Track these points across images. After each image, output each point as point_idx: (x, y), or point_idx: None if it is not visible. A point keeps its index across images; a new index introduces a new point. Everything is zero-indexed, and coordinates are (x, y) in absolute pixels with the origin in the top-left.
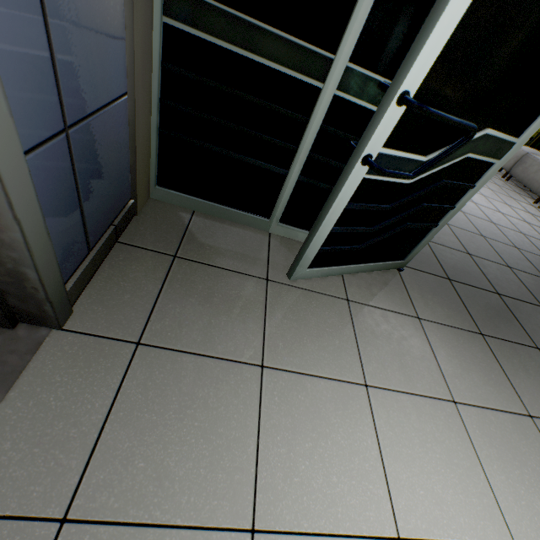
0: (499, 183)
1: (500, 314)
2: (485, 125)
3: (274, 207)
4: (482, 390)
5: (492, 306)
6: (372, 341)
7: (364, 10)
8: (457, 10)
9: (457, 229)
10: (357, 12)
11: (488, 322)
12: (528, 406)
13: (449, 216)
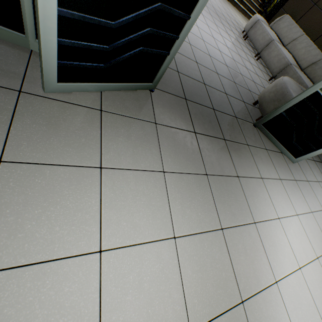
0: (240, 41)
1: (211, 121)
2: None
3: (23, 20)
4: (184, 164)
5: (207, 116)
6: (114, 139)
7: None
8: None
9: (202, 67)
10: None
11: (202, 126)
12: (208, 170)
13: (176, 46)
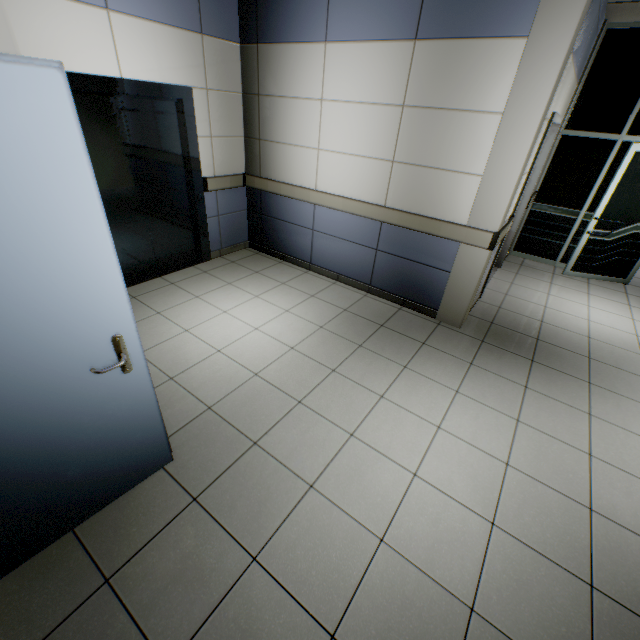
0: None
1: None
2: (636, 223)
3: (557, 256)
4: None
5: None
6: (595, 290)
7: (588, 202)
8: (604, 203)
9: None
10: (586, 202)
11: None
12: None
13: None
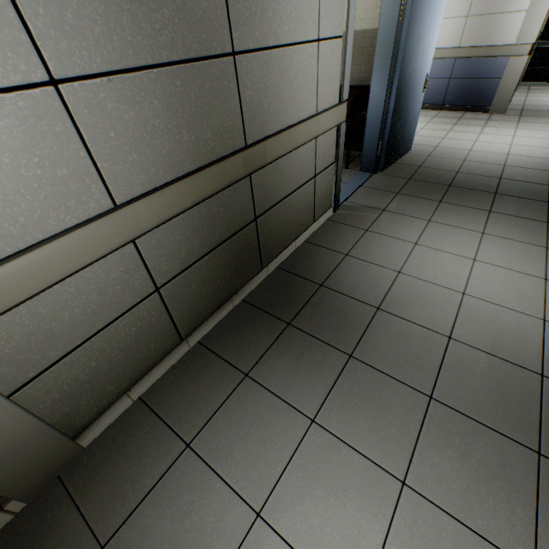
0: None
1: None
2: None
3: None
4: None
5: None
6: None
7: None
8: None
9: None
10: None
11: None
12: None
13: None
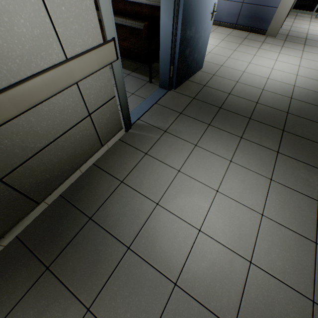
0: None
1: None
2: None
3: (314, 9)
4: None
5: None
6: None
7: None
8: None
9: None
10: None
11: None
12: None
13: None
